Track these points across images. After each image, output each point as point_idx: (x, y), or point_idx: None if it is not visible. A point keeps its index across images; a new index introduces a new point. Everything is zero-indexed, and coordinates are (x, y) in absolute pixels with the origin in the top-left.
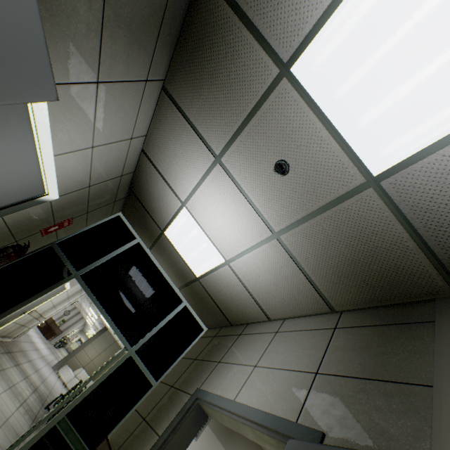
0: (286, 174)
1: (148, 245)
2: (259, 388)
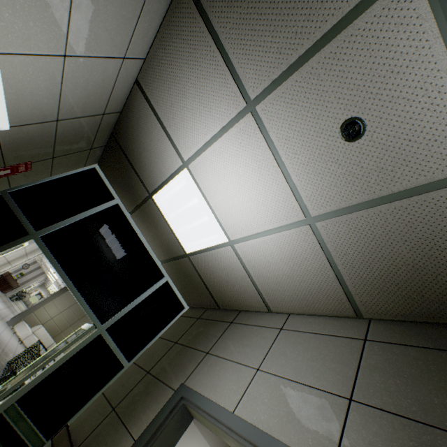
0: (356, 140)
1: (129, 208)
2: (268, 403)
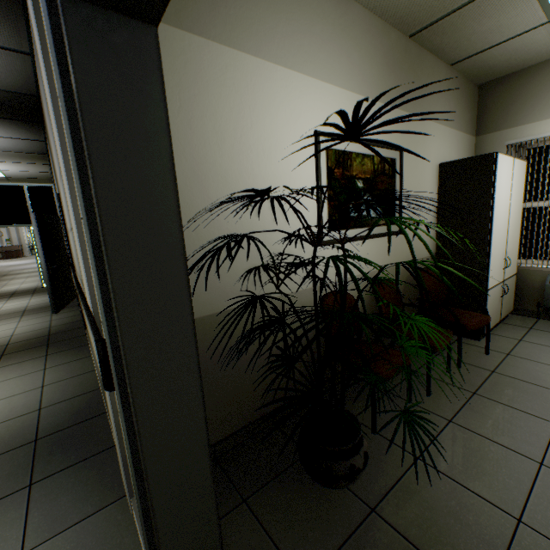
0: None
1: None
2: None
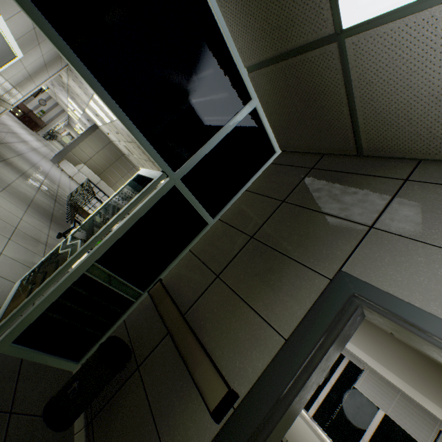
0: None
1: None
2: None
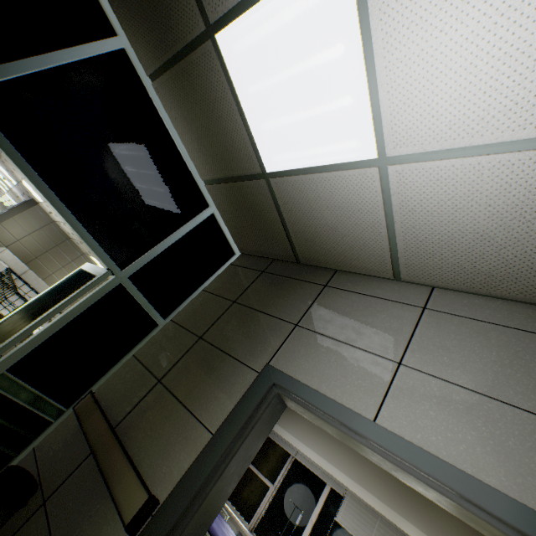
0: None
1: (150, 64)
2: (438, 418)
